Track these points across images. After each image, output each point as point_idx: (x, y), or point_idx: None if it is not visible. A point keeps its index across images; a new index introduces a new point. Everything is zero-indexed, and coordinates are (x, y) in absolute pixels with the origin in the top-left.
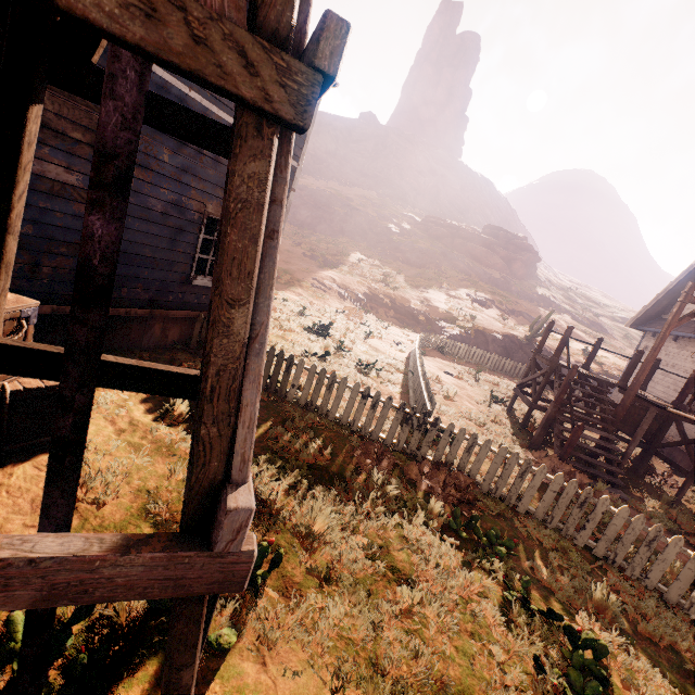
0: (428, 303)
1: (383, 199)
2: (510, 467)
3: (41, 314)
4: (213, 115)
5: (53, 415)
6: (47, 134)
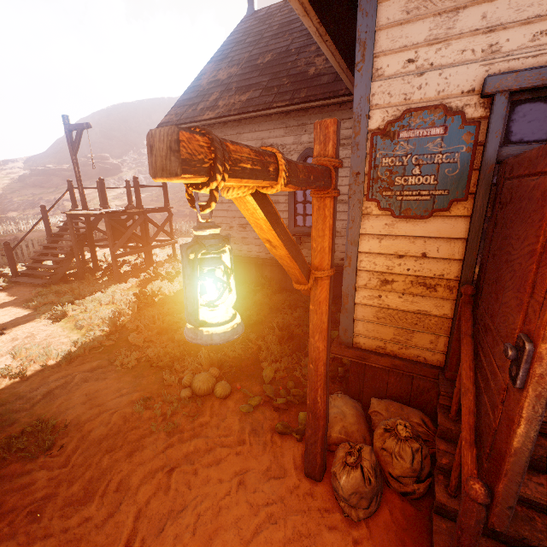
0: None
1: None
2: None
3: None
4: None
5: None
6: None
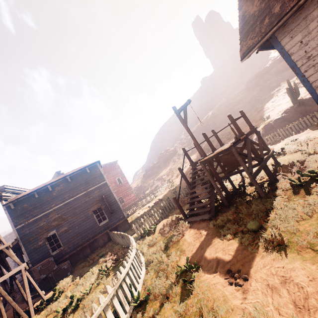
0: (246, 131)
1: (227, 97)
2: (130, 240)
3: (76, 252)
4: (80, 196)
5: (62, 273)
6: (59, 225)
